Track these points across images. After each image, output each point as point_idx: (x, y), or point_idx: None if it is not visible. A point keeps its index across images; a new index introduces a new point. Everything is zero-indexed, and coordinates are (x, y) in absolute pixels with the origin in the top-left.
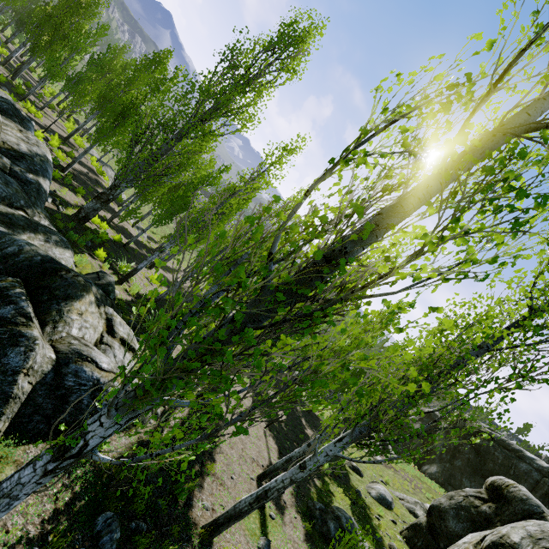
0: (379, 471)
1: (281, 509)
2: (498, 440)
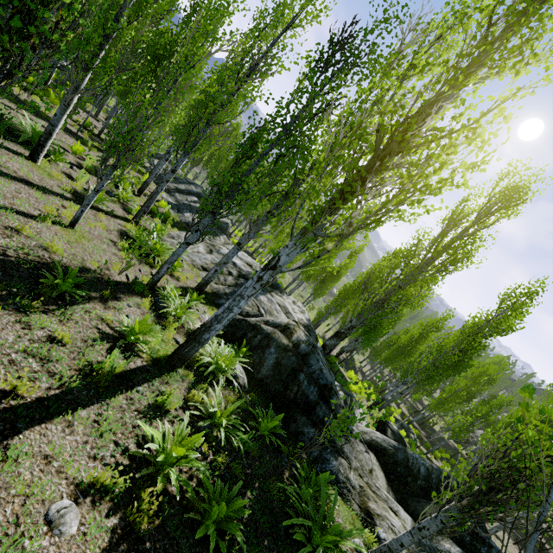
0: None
1: None
2: None
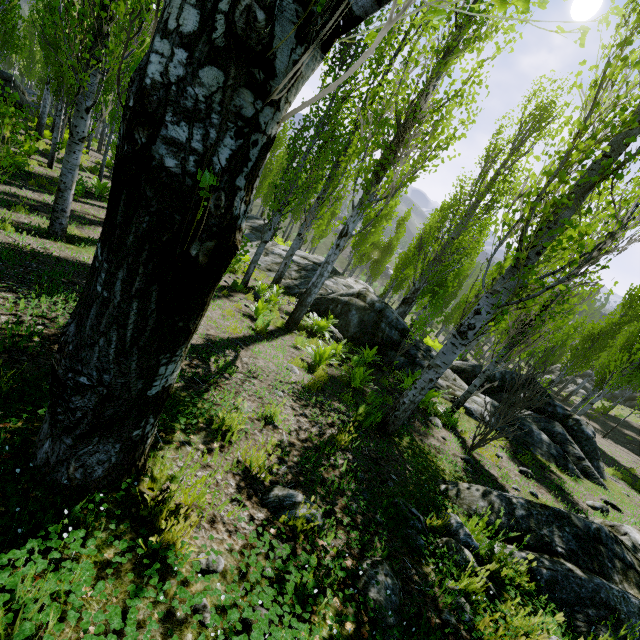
0: None
1: None
2: None
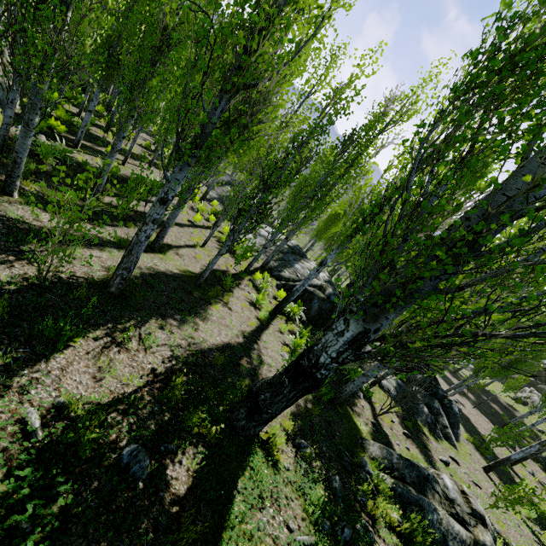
0: None
1: None
2: None
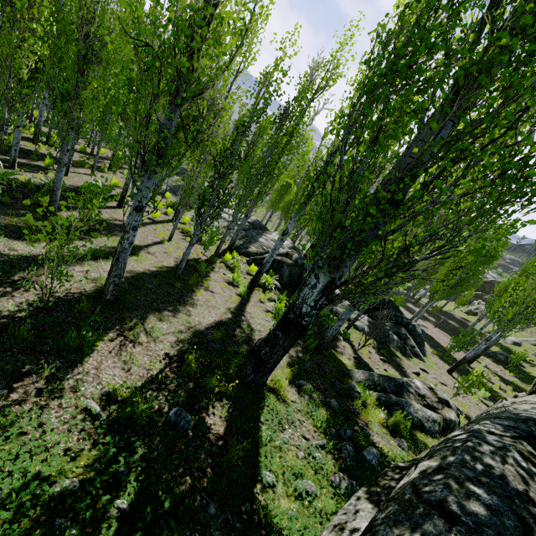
0: None
1: None
2: None
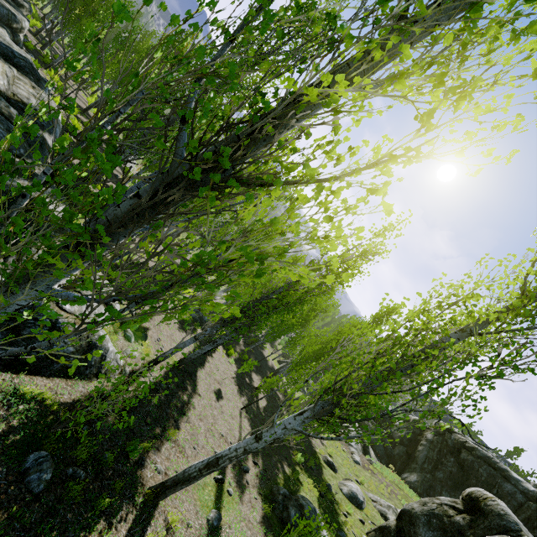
0: (355, 470)
1: (242, 488)
2: (484, 457)
